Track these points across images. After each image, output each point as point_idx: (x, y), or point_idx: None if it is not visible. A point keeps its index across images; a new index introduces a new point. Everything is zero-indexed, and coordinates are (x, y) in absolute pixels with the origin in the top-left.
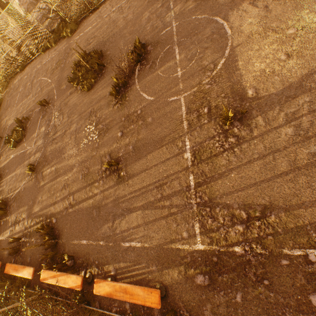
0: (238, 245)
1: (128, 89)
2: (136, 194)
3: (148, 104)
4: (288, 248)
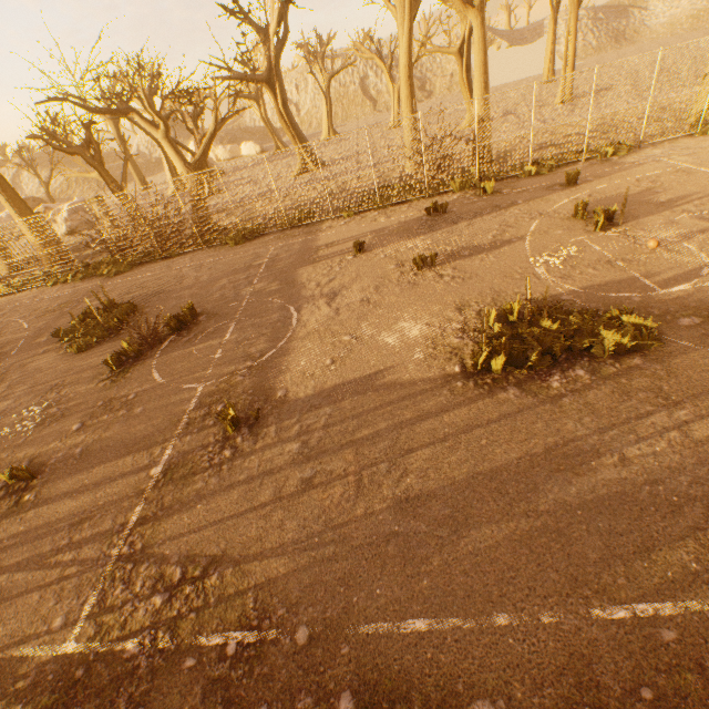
0: (138, 635)
1: (140, 361)
2: (24, 538)
3: (152, 387)
4: (208, 632)
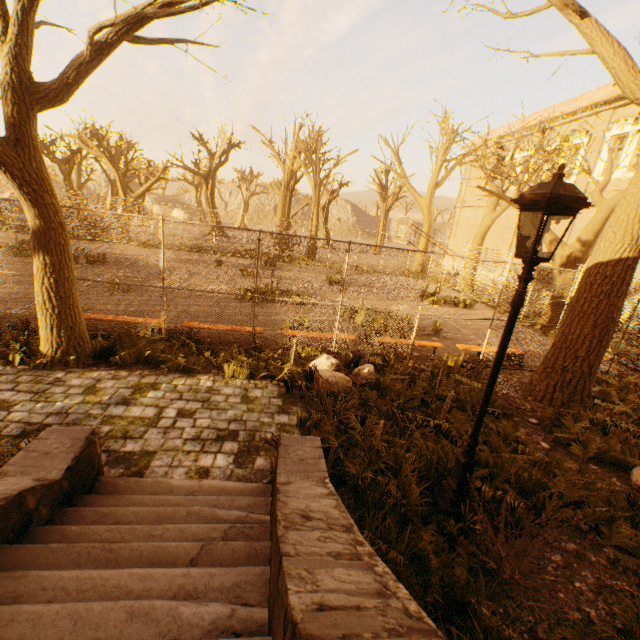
0: None
1: None
2: None
3: None
4: None
